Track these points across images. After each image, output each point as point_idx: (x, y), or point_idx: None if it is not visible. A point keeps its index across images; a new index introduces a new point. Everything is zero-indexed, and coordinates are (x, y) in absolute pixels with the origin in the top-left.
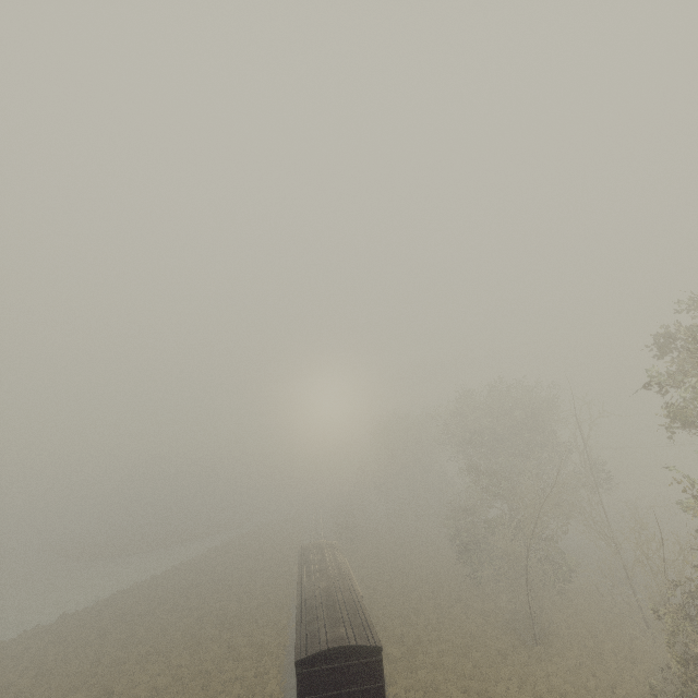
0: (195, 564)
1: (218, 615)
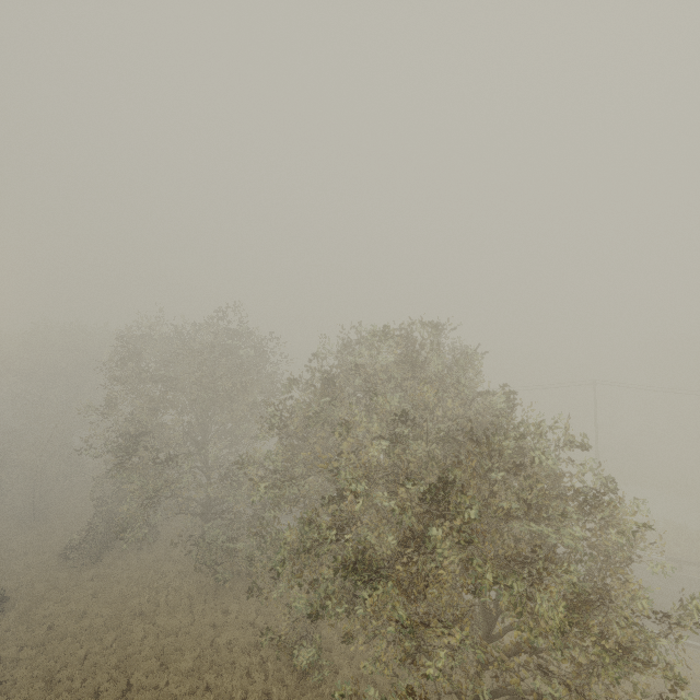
0: None
1: None
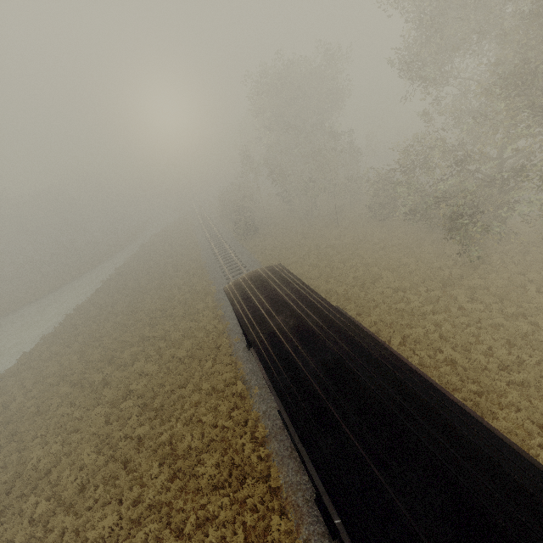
0: (92, 306)
1: (139, 392)
